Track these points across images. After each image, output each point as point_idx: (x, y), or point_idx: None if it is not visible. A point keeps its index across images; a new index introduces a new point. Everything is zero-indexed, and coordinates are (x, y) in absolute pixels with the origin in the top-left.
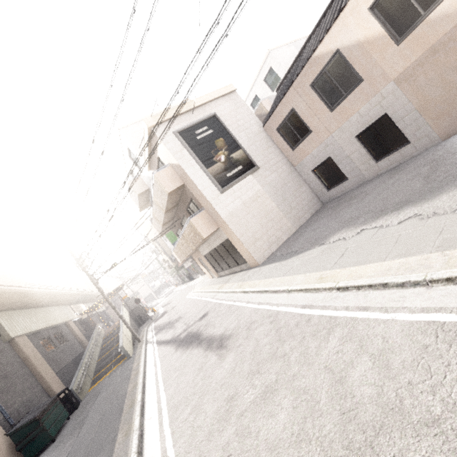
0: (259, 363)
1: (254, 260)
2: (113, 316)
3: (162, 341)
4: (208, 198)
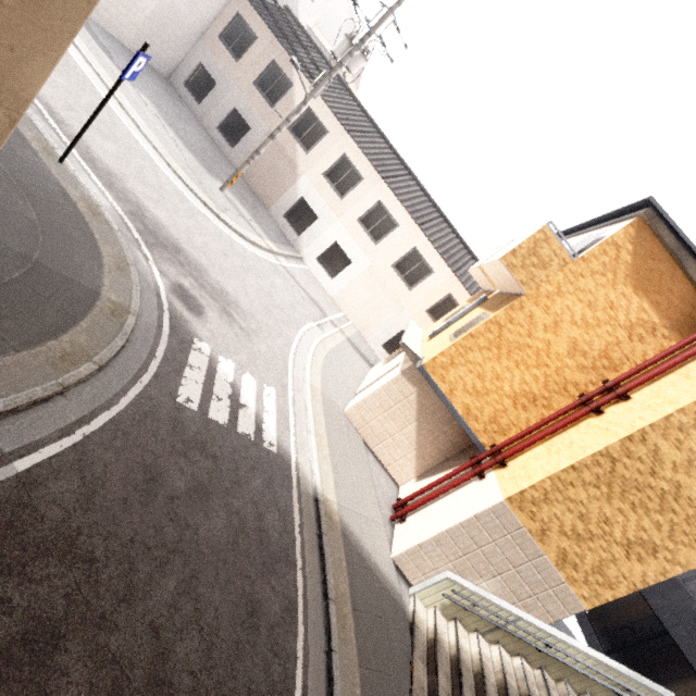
0: None
1: None
2: None
3: None
4: None
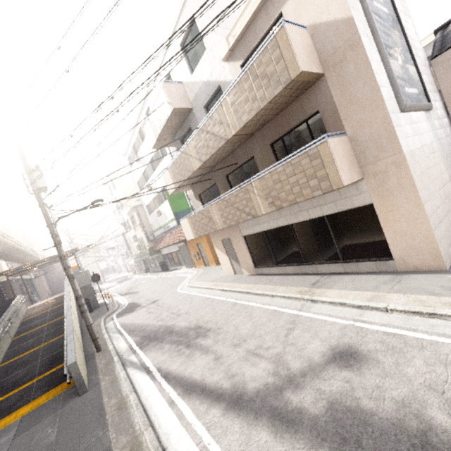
0: None
1: (435, 258)
2: (40, 289)
3: (191, 383)
4: (387, 106)
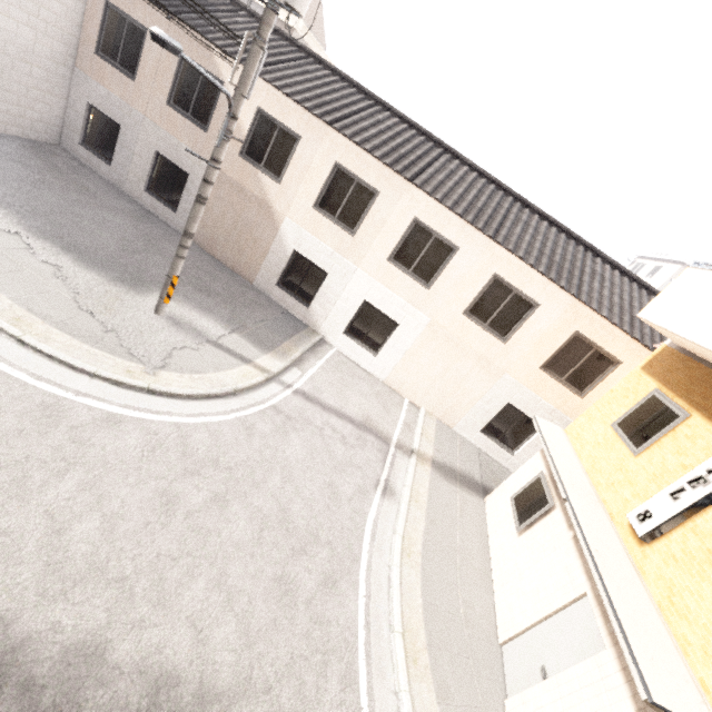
0: None
1: None
2: None
3: None
4: None
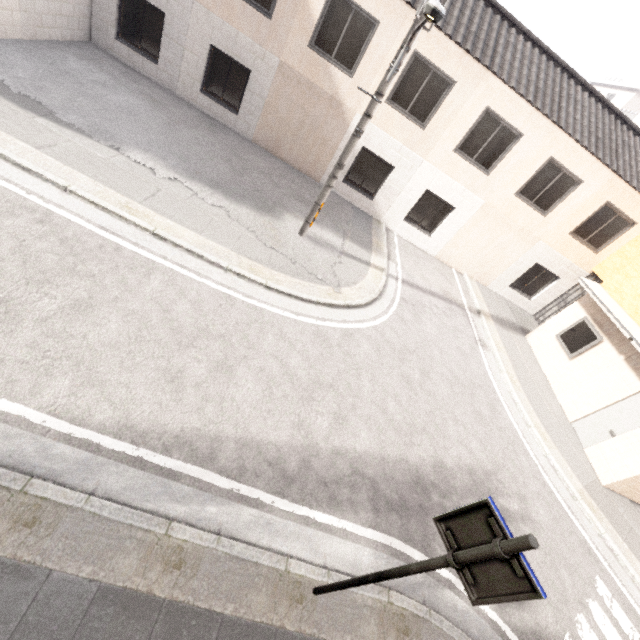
0: (46, 272)
1: None
2: None
3: None
4: None
